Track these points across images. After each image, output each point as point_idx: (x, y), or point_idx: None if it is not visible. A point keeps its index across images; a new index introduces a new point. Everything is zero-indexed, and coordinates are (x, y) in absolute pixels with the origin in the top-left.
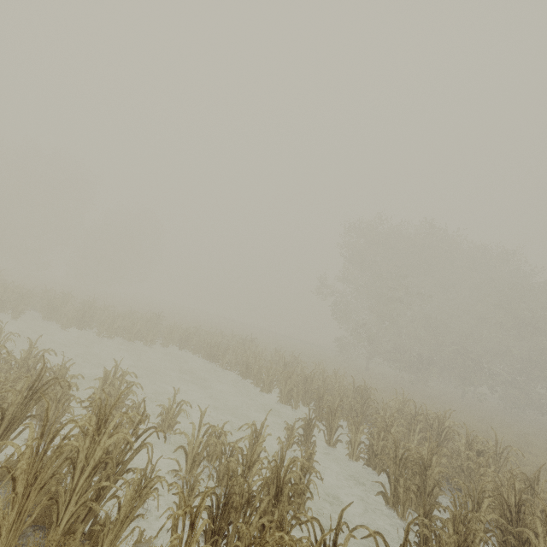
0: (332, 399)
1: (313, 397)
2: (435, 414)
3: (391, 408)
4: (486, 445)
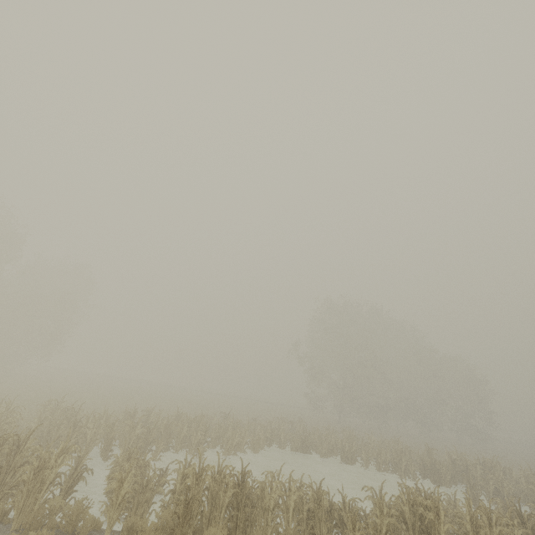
0: (441, 466)
1: (428, 467)
2: (490, 460)
3: (460, 461)
4: (531, 473)
